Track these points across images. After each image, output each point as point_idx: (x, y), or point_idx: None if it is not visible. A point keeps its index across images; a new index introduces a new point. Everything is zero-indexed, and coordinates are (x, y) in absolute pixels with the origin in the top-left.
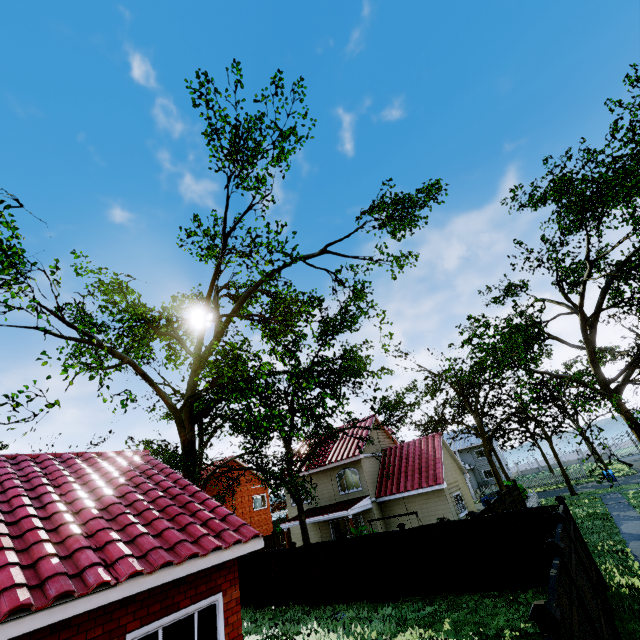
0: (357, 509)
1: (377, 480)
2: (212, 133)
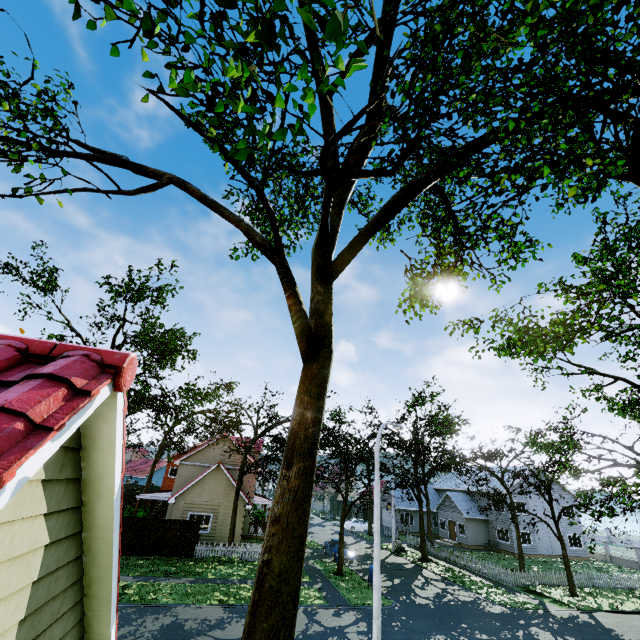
0: (149, 497)
1: None
2: (33, 281)
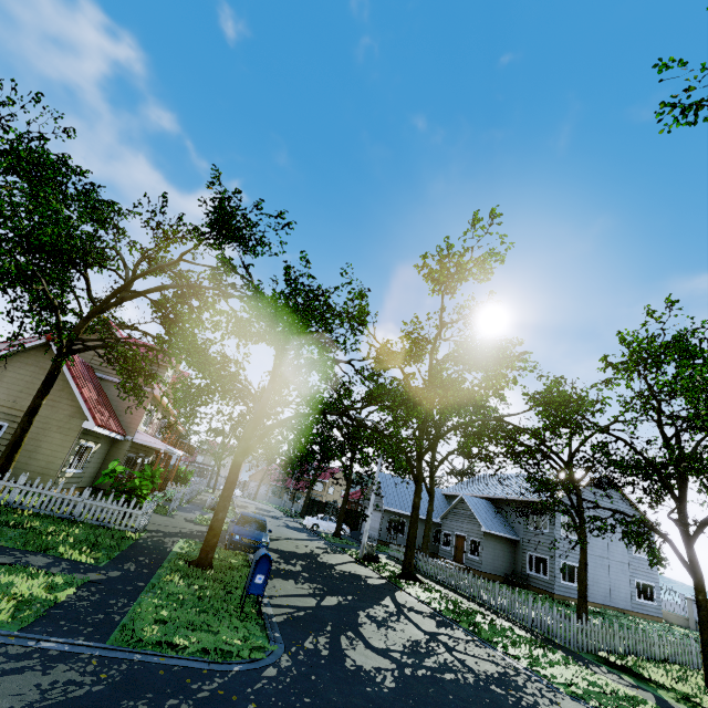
0: None
1: None
2: None
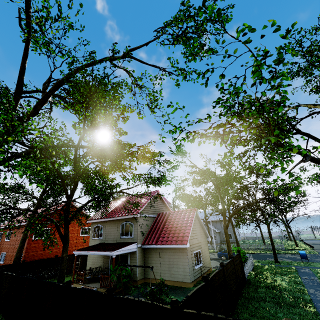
0: (122, 251)
1: (147, 232)
2: None
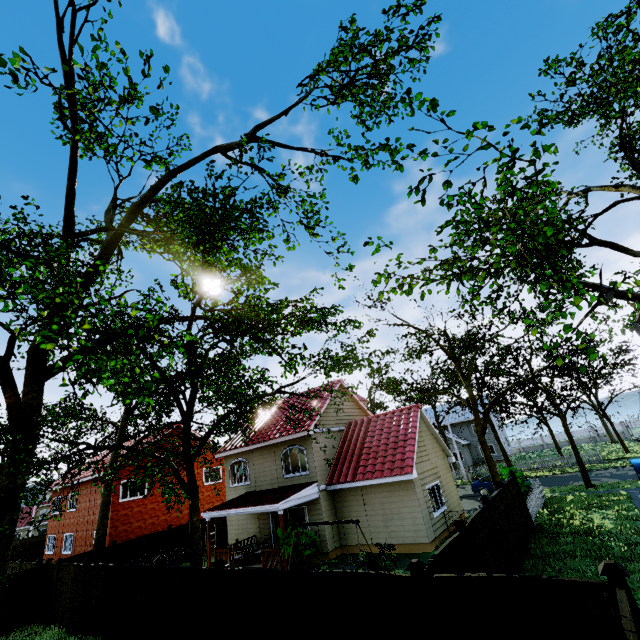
0: (293, 501)
1: (333, 461)
2: None
